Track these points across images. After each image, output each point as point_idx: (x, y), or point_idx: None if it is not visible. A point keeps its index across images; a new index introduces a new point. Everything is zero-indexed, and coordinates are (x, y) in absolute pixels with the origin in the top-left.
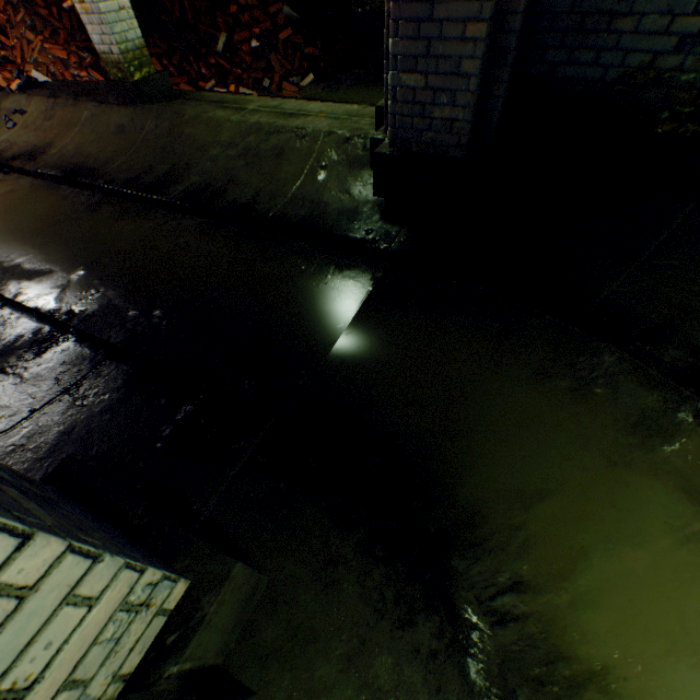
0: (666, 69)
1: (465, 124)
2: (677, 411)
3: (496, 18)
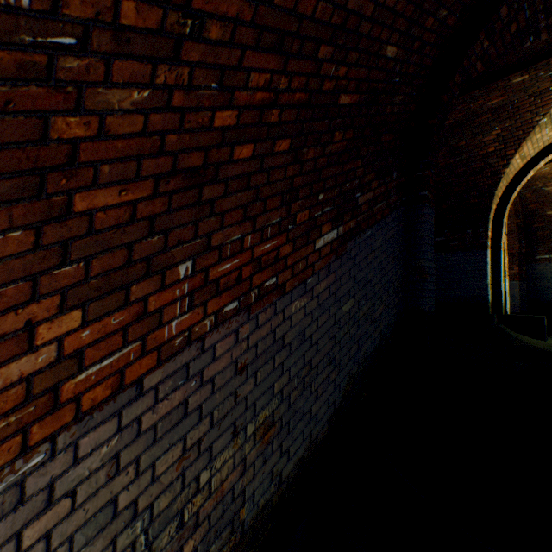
0: None
1: (518, 305)
2: None
3: (519, 289)
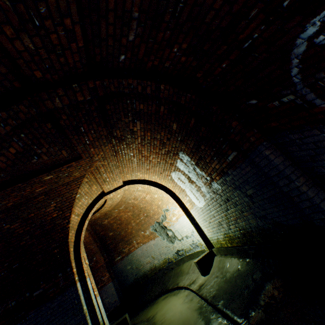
0: (136, 277)
1: (118, 298)
2: (156, 300)
3: (115, 286)
